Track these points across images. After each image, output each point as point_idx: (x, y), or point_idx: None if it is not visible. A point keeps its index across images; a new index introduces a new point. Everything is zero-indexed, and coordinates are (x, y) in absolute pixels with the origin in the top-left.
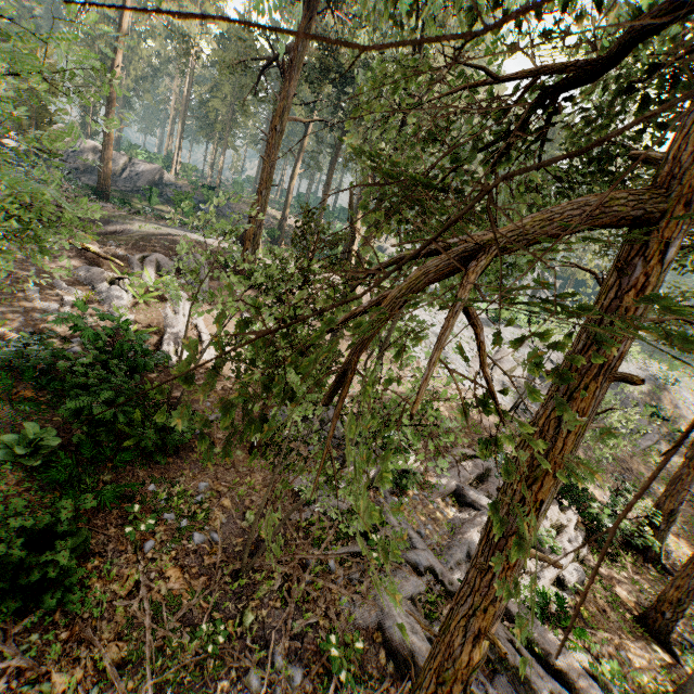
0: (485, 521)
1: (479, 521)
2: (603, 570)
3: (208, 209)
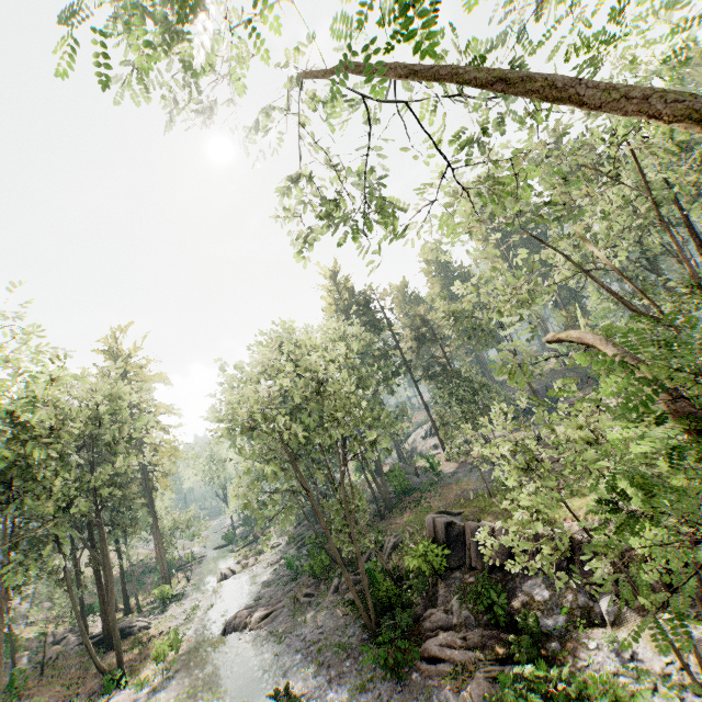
0: (73, 635)
1: (71, 636)
2: None
3: None
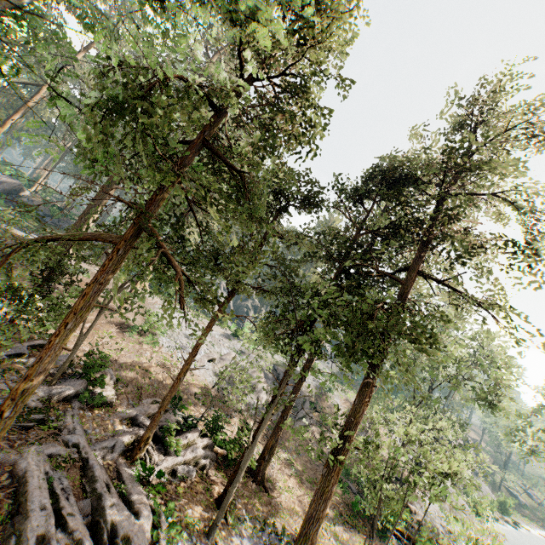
0: (141, 432)
1: (137, 432)
2: (216, 478)
3: (50, 221)
